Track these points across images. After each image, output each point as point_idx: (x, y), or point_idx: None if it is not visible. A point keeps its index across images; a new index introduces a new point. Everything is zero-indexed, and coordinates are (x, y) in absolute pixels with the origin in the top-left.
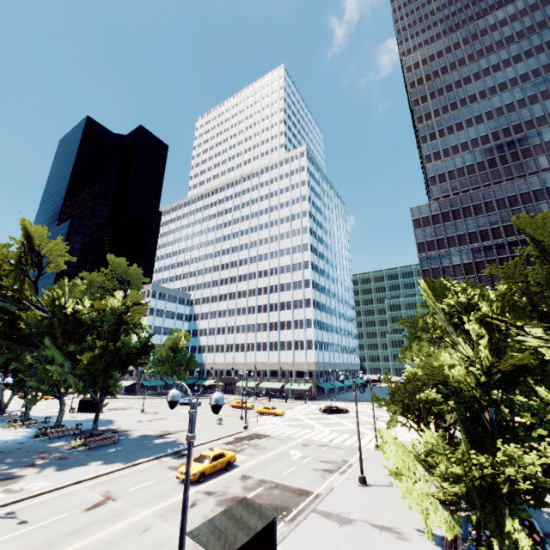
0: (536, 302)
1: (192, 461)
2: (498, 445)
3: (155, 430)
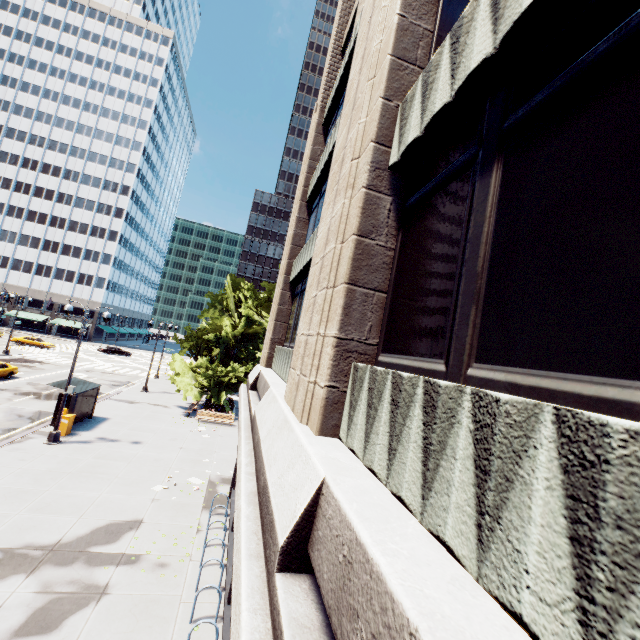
0: None
1: None
2: (231, 363)
3: None
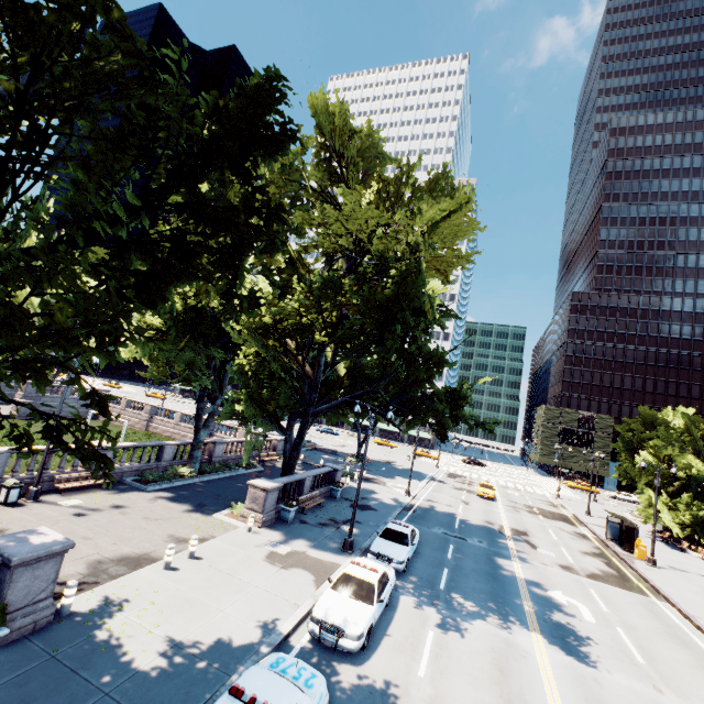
0: None
1: (478, 486)
2: None
3: (369, 456)
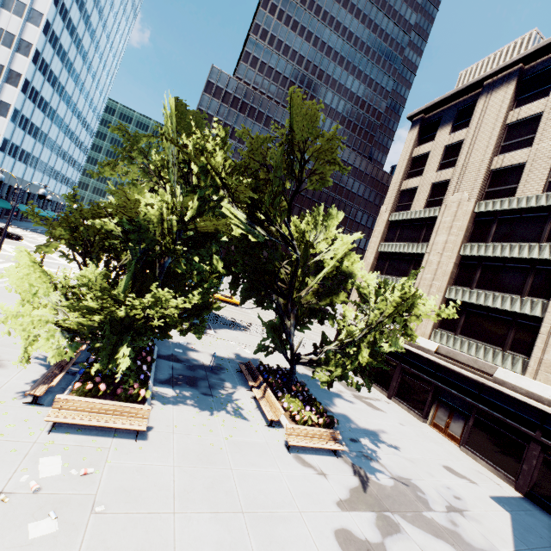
0: (257, 187)
1: None
2: (155, 288)
3: None
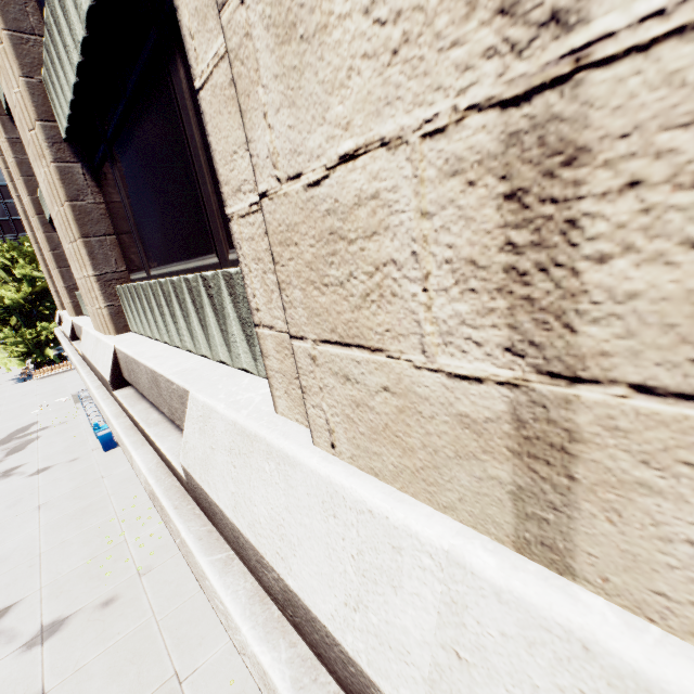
0: None
1: None
2: (38, 323)
3: None
